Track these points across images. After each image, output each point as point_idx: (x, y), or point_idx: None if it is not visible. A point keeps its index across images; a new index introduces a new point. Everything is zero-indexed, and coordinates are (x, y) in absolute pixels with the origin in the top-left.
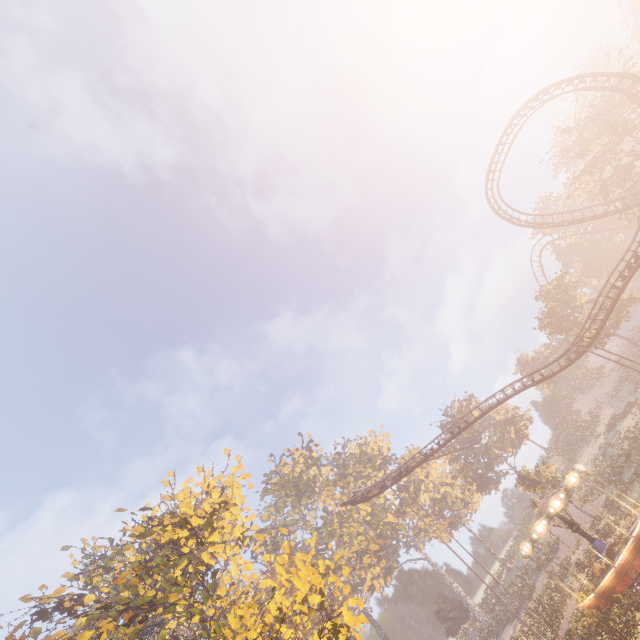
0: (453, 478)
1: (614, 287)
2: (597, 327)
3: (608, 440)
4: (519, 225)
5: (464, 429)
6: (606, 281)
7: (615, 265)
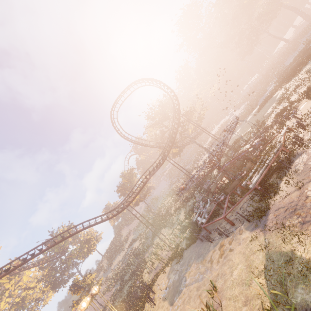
0: (37, 282)
1: (146, 177)
2: (134, 196)
3: (127, 252)
4: (121, 135)
5: (36, 256)
6: (143, 173)
7: (149, 167)
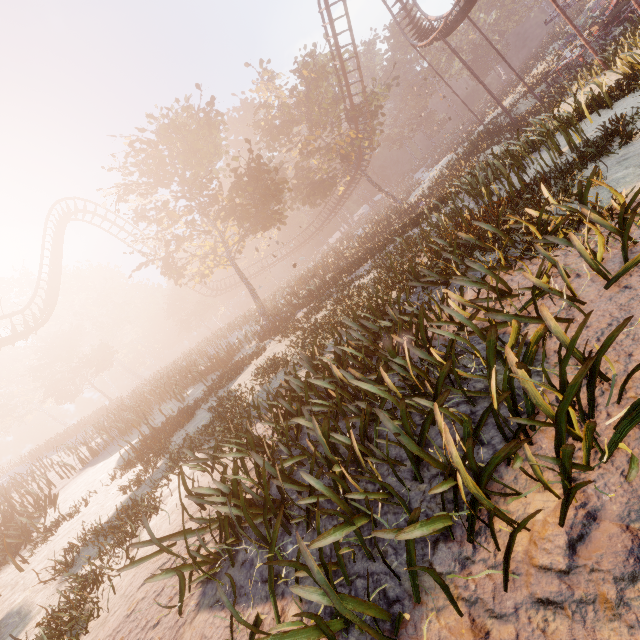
0: None
1: None
2: None
3: (186, 437)
4: None
5: None
6: None
7: None
